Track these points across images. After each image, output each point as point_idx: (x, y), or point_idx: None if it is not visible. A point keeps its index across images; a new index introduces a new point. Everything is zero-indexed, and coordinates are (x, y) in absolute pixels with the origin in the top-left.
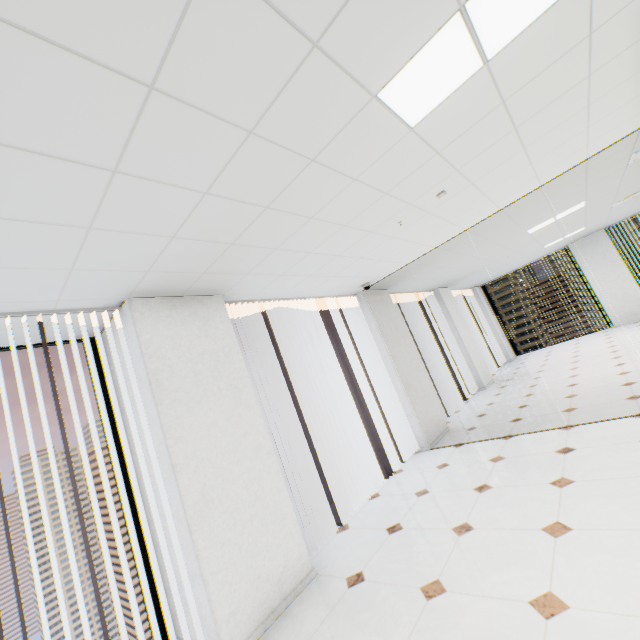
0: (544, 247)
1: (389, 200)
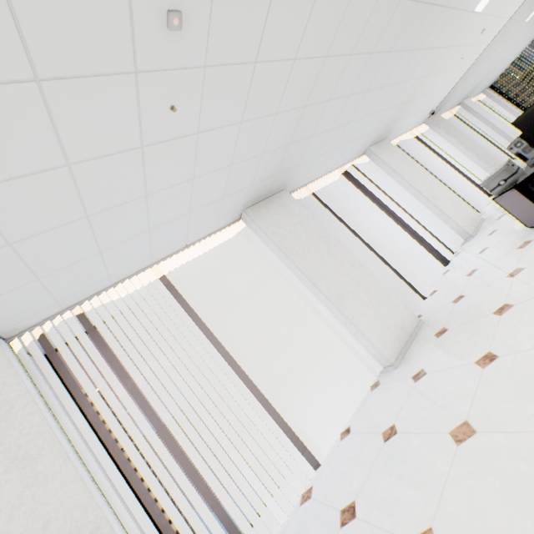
0: None
1: (461, 49)
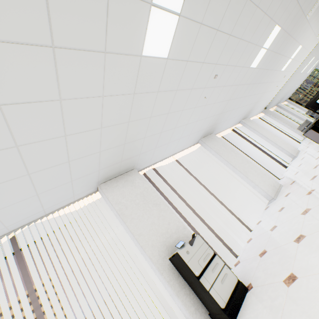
0: (307, 73)
1: (277, 83)
